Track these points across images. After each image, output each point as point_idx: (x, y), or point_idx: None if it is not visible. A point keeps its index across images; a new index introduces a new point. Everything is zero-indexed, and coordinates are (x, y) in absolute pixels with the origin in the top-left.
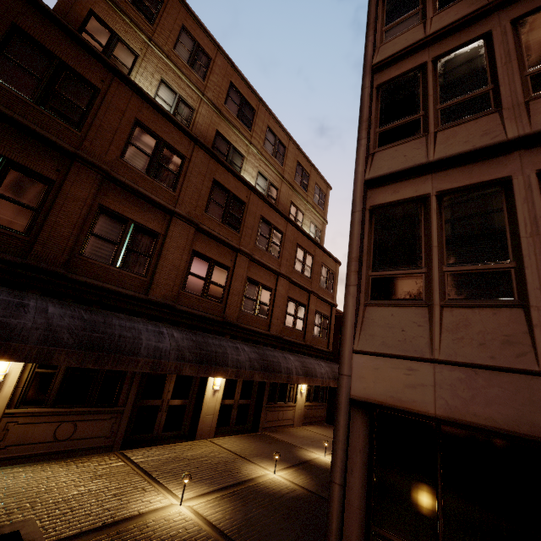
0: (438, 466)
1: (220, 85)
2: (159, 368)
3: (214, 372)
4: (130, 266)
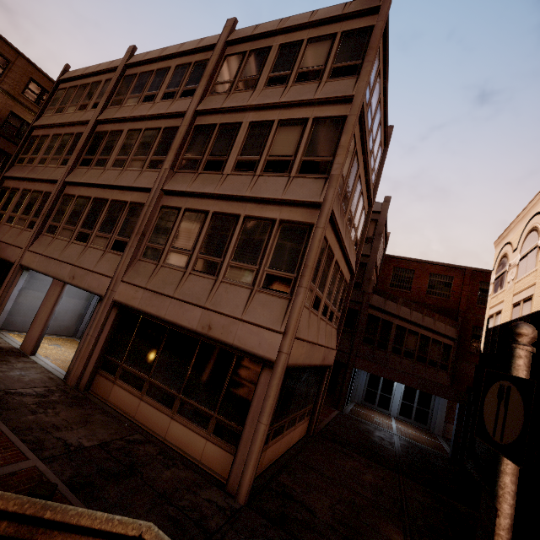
0: None
1: (18, 80)
2: None
3: None
4: None
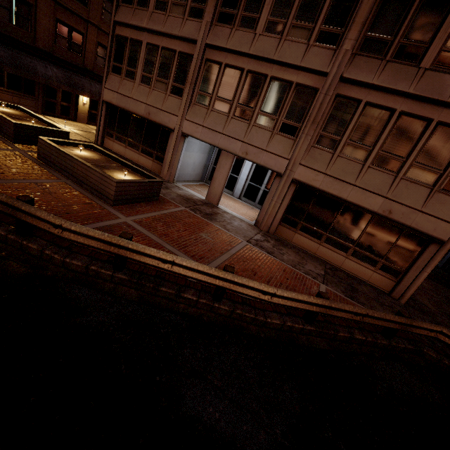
0: (117, 117)
1: None
2: (49, 83)
3: (78, 92)
4: (21, 25)
